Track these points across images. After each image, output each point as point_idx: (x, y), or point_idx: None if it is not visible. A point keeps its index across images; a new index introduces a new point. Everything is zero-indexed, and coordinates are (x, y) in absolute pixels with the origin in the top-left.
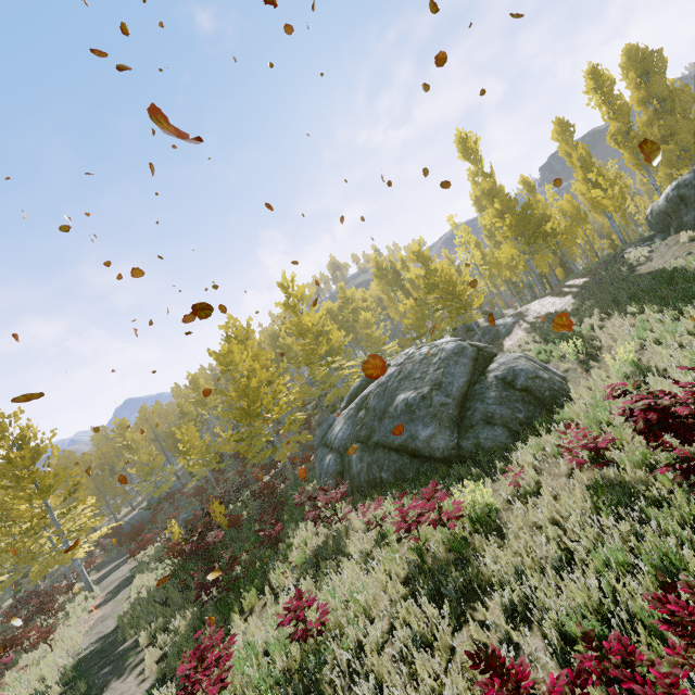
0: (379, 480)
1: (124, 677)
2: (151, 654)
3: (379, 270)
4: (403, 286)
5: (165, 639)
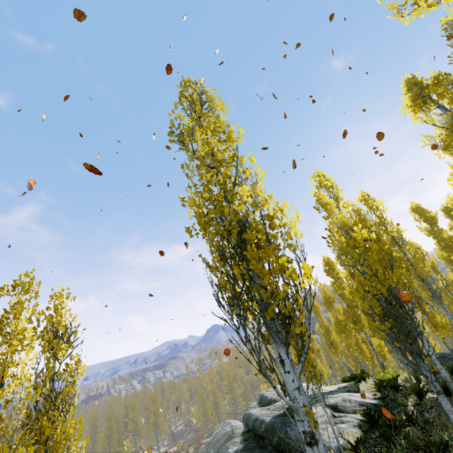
0: None
1: None
2: None
3: None
4: None
5: None
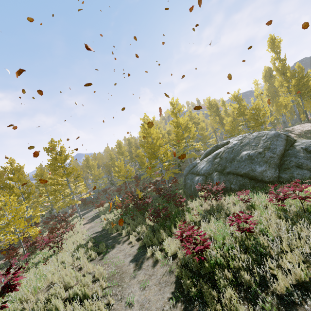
0: (229, 188)
1: (121, 244)
2: (132, 237)
3: (210, 105)
4: (220, 114)
5: (136, 234)
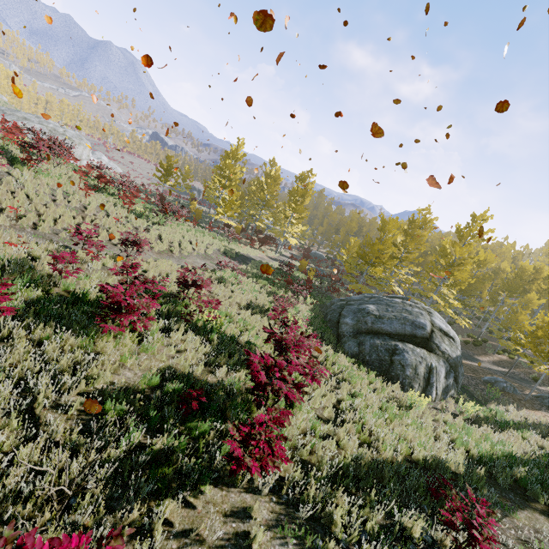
0: (327, 316)
1: (238, 263)
2: (244, 266)
3: None
4: None
5: (249, 269)
